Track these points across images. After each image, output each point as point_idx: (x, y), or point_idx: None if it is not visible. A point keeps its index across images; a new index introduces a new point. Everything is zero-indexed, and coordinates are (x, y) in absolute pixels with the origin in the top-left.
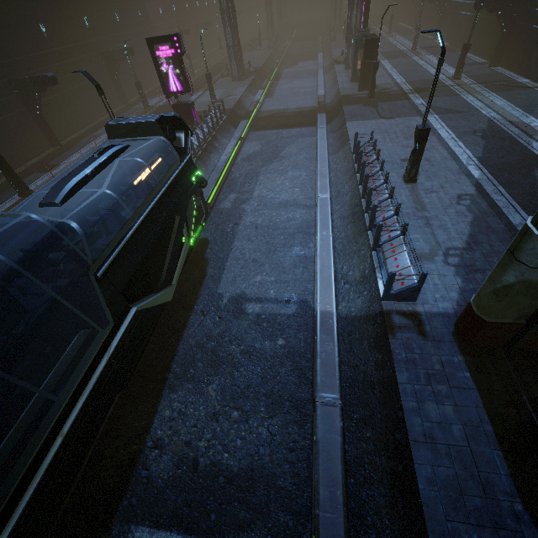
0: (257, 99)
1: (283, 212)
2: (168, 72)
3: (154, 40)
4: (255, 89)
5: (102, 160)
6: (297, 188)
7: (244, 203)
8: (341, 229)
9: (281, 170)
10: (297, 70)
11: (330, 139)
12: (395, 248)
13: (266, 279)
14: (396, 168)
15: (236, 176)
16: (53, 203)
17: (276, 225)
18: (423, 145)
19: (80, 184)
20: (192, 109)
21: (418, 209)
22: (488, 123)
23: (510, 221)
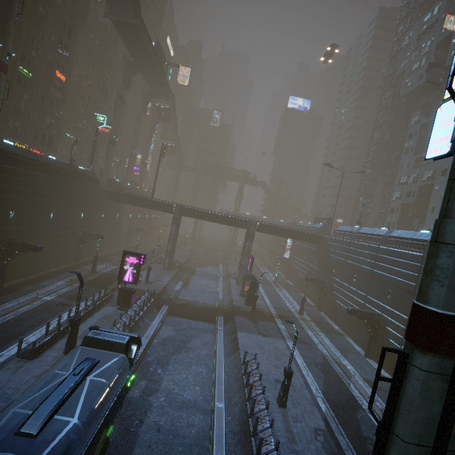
0: (177, 289)
1: (184, 413)
2: (128, 270)
3: (128, 253)
4: (176, 278)
5: (79, 380)
6: (198, 386)
7: (152, 394)
8: (232, 447)
9: (187, 362)
10: (205, 271)
11: (225, 339)
12: None
13: None
14: (272, 388)
15: (150, 359)
16: (30, 434)
17: (177, 430)
18: (289, 381)
19: (57, 409)
20: (133, 294)
21: (290, 440)
22: (323, 358)
23: None
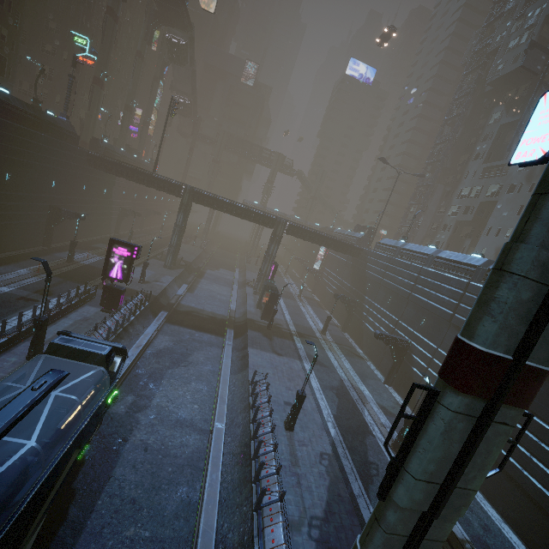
0: (181, 293)
1: (178, 433)
2: (116, 263)
3: (117, 242)
4: (180, 280)
5: (40, 396)
6: (196, 405)
7: (140, 410)
8: (229, 469)
9: (186, 377)
10: (218, 274)
11: (234, 355)
12: (273, 515)
13: (140, 534)
14: (280, 410)
15: (140, 372)
16: None
17: (168, 450)
18: (301, 405)
19: (7, 430)
20: (122, 295)
21: (293, 463)
22: (340, 382)
23: (353, 490)
